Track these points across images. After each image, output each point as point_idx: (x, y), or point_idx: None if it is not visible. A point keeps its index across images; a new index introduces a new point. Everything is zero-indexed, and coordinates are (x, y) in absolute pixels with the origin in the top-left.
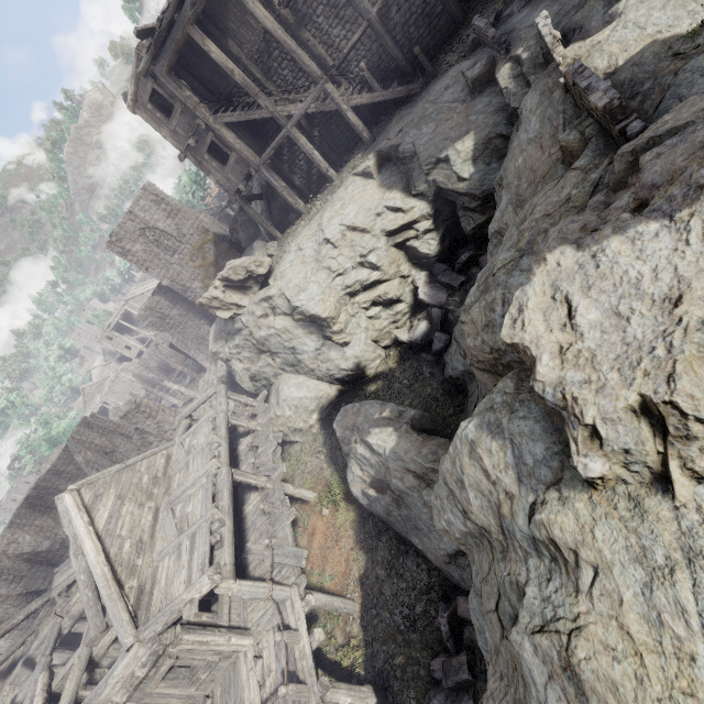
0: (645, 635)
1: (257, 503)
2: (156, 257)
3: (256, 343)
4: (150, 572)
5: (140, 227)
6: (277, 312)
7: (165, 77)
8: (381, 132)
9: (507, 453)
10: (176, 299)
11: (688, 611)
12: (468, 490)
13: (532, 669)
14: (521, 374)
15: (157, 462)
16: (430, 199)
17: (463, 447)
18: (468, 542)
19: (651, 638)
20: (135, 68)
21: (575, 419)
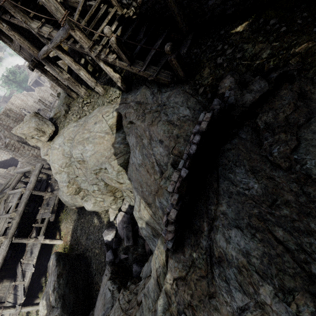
0: None
1: (32, 243)
2: None
3: None
4: None
5: None
6: None
7: None
8: (136, 85)
9: None
10: None
11: None
12: None
13: None
14: None
15: None
16: None
17: None
18: None
19: None
20: None
21: None
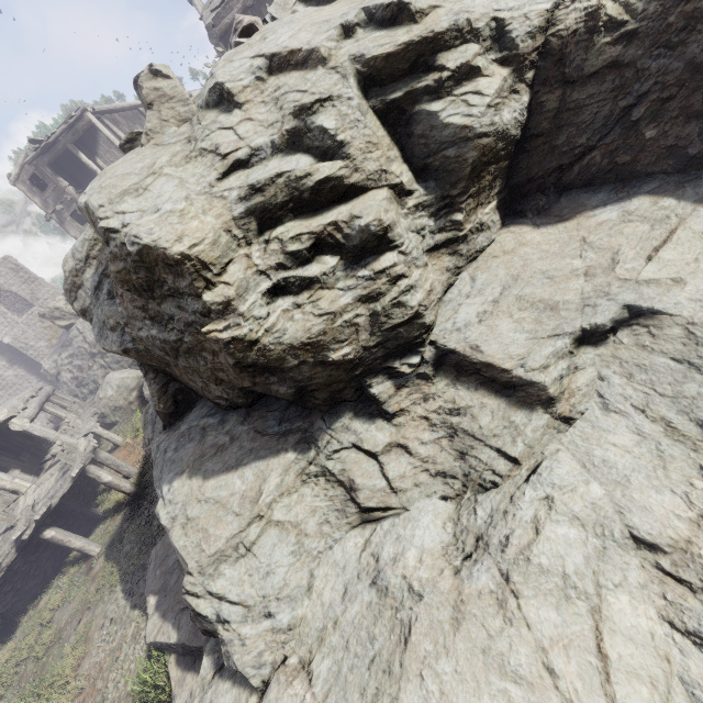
0: None
1: None
2: (2, 316)
3: (90, 347)
4: None
5: None
6: None
7: (45, 168)
8: None
9: None
10: (15, 360)
11: None
12: None
13: None
14: None
15: None
16: None
17: None
18: None
19: None
20: (23, 160)
21: None
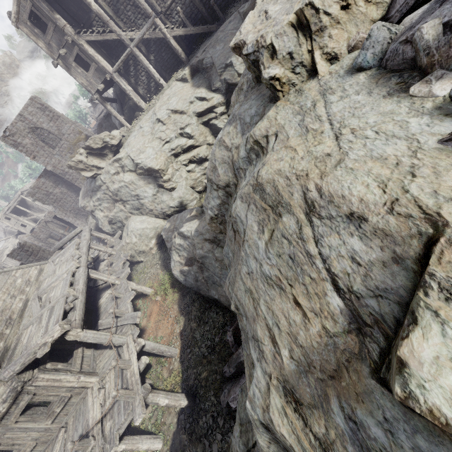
0: (298, 141)
1: (109, 295)
2: (42, 149)
3: (112, 195)
4: (15, 337)
5: (28, 126)
6: (125, 170)
7: (40, 2)
8: (193, 56)
9: (238, 127)
10: (58, 181)
11: (321, 116)
12: (218, 168)
13: (241, 213)
14: (249, 89)
15: (31, 272)
16: (223, 92)
17: (216, 146)
18: (222, 214)
19: (302, 140)
20: None
21: (263, 48)
